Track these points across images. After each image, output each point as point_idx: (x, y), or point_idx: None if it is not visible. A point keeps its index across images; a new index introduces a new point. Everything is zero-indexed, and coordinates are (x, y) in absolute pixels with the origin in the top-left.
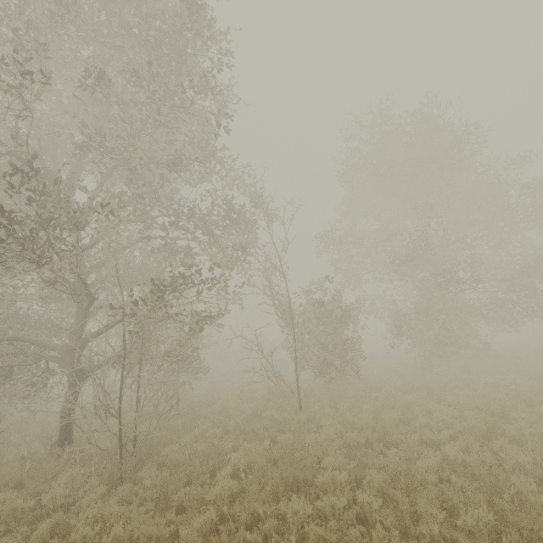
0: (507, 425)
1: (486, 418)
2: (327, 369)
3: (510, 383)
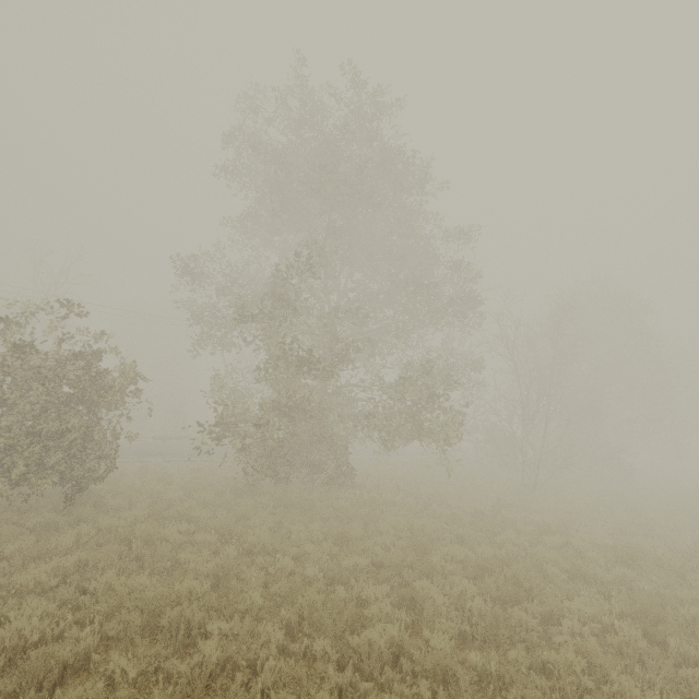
0: (60, 694)
1: (75, 656)
2: (6, 478)
3: (301, 541)
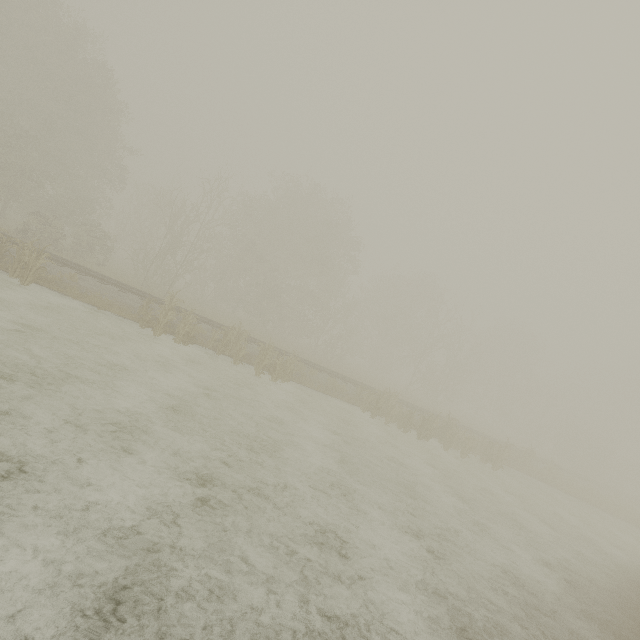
0: None
1: None
2: None
3: None
